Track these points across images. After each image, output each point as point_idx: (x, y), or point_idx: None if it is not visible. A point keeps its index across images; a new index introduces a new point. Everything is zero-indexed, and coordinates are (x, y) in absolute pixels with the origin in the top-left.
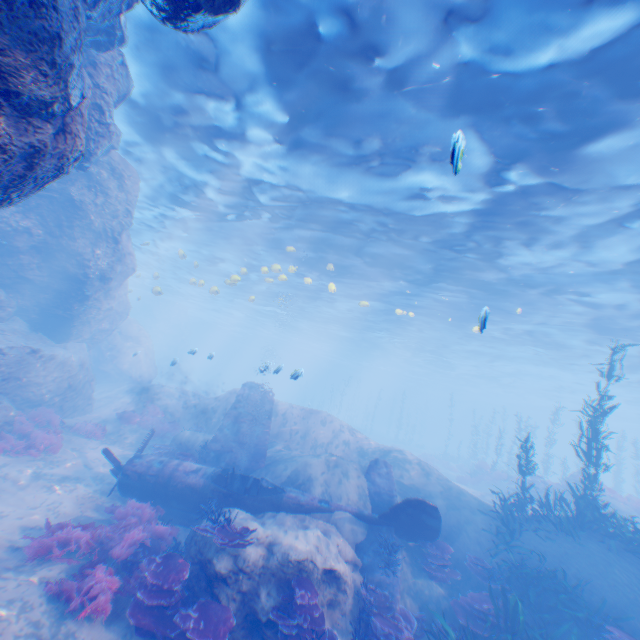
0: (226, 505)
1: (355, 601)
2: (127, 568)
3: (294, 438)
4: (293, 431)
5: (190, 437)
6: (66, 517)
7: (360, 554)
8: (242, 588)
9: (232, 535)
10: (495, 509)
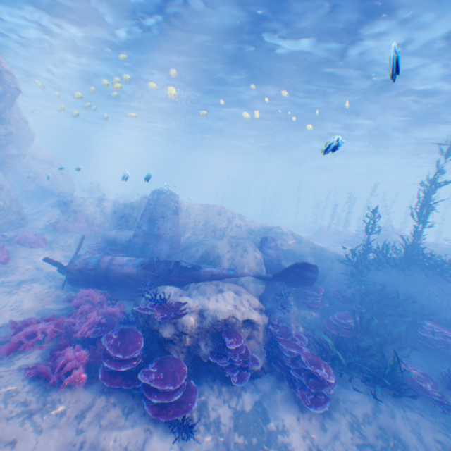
0: (158, 284)
1: (265, 333)
2: (91, 341)
3: (199, 227)
4: (197, 222)
5: (117, 236)
6: (29, 312)
7: (263, 303)
8: (185, 343)
9: (170, 311)
10: (348, 259)
